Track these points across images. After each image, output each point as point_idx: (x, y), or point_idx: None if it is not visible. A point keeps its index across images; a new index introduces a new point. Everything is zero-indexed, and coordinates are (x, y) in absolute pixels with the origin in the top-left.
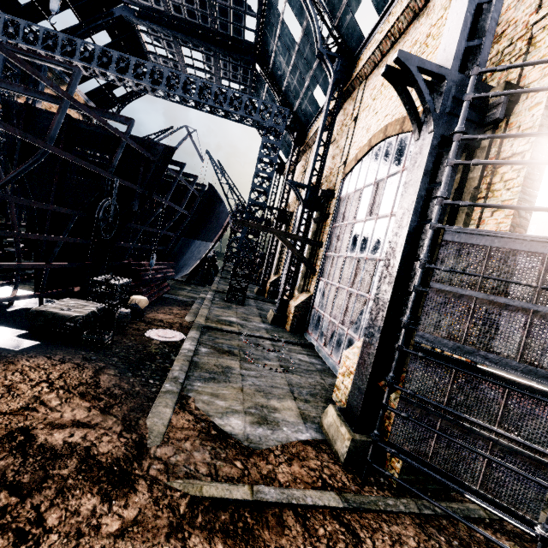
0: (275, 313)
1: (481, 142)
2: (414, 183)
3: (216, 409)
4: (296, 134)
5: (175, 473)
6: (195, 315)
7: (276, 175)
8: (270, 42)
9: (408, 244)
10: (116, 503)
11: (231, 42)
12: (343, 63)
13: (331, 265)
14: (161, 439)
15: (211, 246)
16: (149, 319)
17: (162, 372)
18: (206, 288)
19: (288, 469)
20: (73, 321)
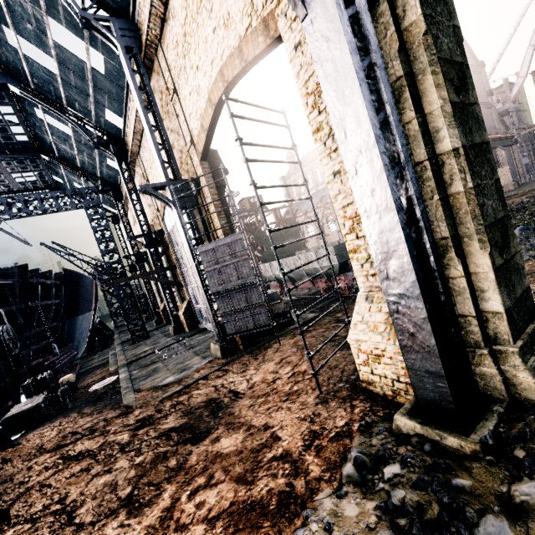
0: (173, 327)
1: (199, 200)
2: (182, 231)
3: (157, 382)
4: (112, 193)
5: (149, 401)
6: (116, 364)
7: (115, 227)
8: (44, 137)
9: (194, 257)
10: (129, 416)
11: (5, 146)
12: (117, 146)
13: (188, 276)
14: (135, 401)
15: (92, 314)
16: (83, 386)
17: (117, 392)
18: (112, 347)
19: (198, 374)
20: (37, 408)
